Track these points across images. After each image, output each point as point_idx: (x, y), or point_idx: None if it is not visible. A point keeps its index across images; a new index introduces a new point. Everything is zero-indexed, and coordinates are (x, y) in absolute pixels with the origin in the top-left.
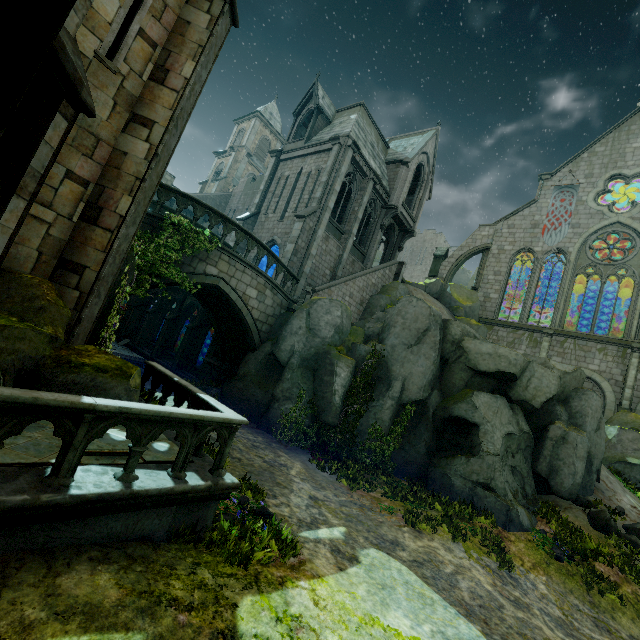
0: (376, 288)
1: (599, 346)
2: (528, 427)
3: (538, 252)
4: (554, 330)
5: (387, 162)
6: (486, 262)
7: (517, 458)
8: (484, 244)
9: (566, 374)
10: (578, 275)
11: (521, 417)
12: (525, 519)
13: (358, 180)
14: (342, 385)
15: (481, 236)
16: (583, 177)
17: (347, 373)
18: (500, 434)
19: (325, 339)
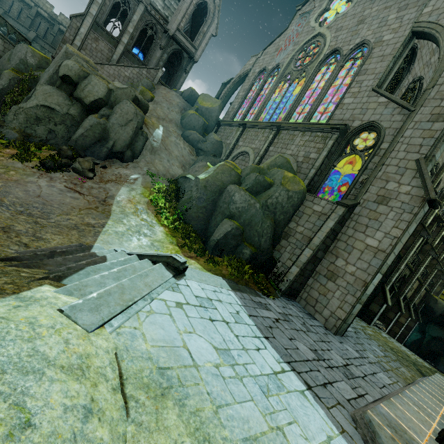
0: (131, 81)
1: (263, 131)
2: (77, 114)
3: (269, 69)
4: (247, 123)
5: (179, 0)
6: (243, 83)
7: (59, 127)
8: (247, 70)
9: (118, 89)
10: (281, 82)
11: (76, 109)
12: (11, 136)
13: (132, 3)
14: (2, 84)
15: (248, 65)
16: (319, 1)
17: (7, 79)
18: (37, 102)
19: (13, 65)
